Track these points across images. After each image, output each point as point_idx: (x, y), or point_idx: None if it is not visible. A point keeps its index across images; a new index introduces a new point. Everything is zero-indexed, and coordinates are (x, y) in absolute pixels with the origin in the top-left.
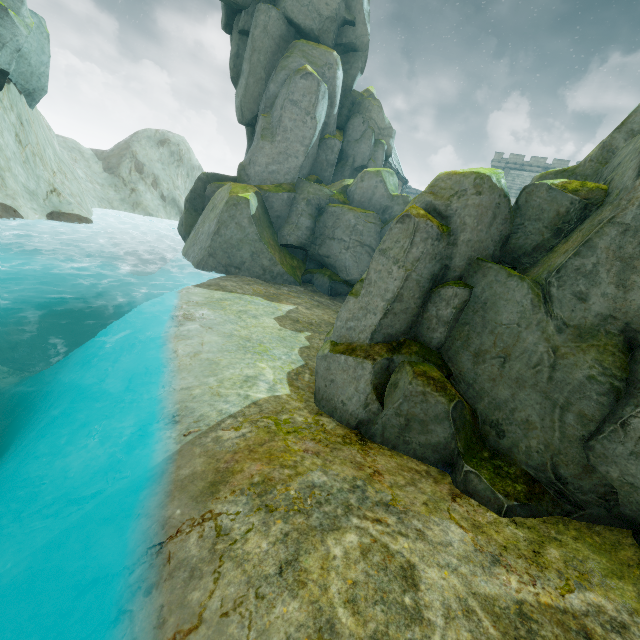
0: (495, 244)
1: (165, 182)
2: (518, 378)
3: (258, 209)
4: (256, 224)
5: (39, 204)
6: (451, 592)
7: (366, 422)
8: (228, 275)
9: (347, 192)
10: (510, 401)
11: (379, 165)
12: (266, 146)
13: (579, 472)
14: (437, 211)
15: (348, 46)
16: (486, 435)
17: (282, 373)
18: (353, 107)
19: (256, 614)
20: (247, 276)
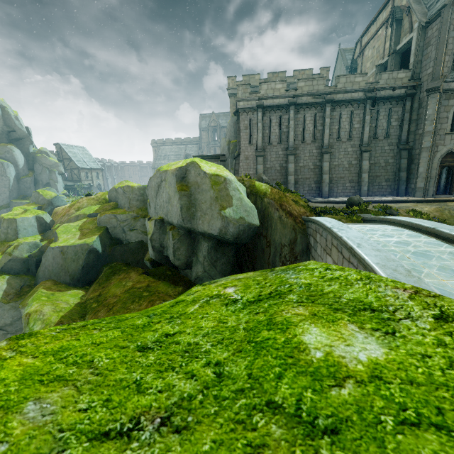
0: None
1: None
2: None
3: None
4: None
5: None
6: None
7: None
8: None
9: None
10: None
11: (56, 180)
12: None
13: None
14: None
15: (17, 139)
16: None
17: None
18: (34, 159)
19: None
20: None
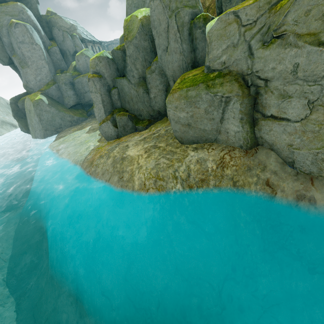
0: (115, 72)
1: None
2: (136, 102)
3: (48, 100)
4: (52, 106)
5: None
6: (133, 143)
7: (118, 135)
8: (59, 133)
9: (77, 69)
10: (138, 108)
11: (81, 47)
12: (27, 70)
13: (153, 112)
14: (96, 72)
15: None
16: (140, 118)
17: (96, 142)
18: (48, 25)
19: (106, 164)
20: (66, 128)
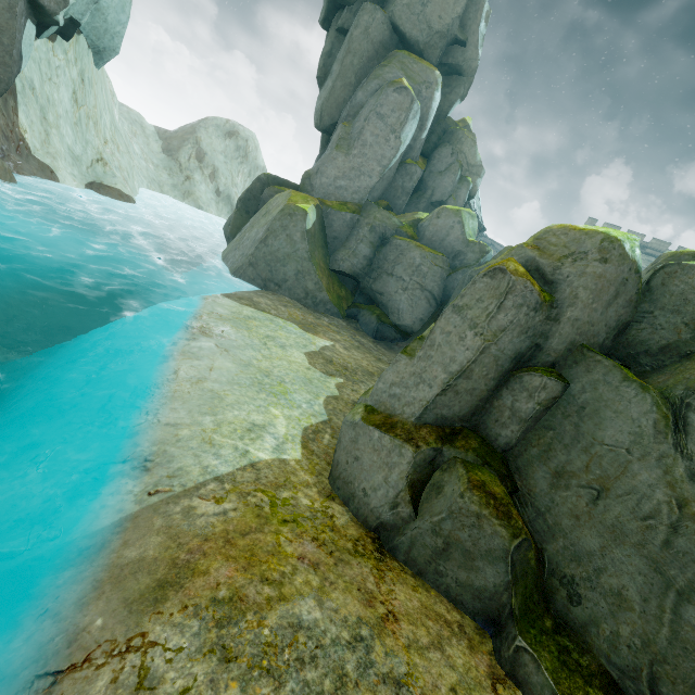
0: (608, 331)
1: (224, 176)
2: (615, 527)
3: (315, 225)
4: (309, 241)
5: (81, 170)
6: None
7: (389, 527)
8: (265, 291)
9: (418, 226)
10: (597, 556)
11: (459, 204)
12: (339, 157)
13: None
14: (540, 272)
15: (453, 68)
16: (552, 592)
17: (297, 427)
18: (444, 135)
19: None
20: (286, 296)
